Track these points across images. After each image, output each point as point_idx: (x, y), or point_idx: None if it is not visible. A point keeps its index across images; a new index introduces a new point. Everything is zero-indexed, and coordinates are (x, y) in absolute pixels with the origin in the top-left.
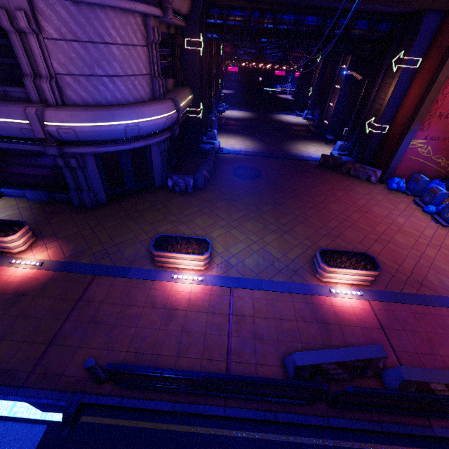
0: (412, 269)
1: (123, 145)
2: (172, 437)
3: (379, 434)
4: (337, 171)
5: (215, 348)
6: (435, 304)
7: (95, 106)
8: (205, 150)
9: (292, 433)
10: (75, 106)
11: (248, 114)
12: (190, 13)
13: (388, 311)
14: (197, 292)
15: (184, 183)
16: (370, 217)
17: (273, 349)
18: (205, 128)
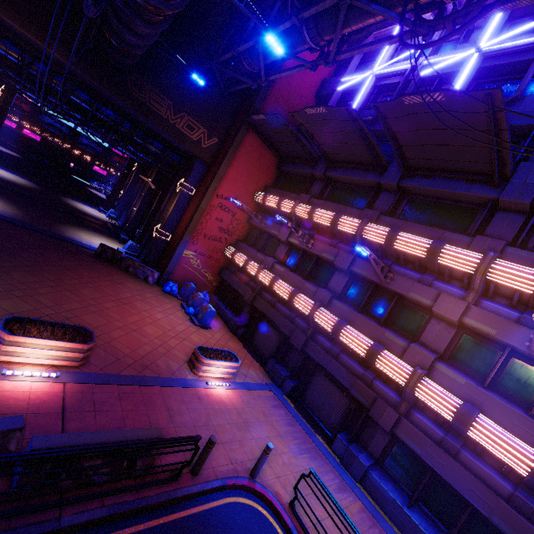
0: (145, 354)
1: None
2: None
3: None
4: (115, 265)
5: None
6: (150, 383)
7: None
8: None
9: None
10: None
11: (24, 181)
12: None
13: (86, 393)
14: None
15: None
16: (127, 308)
17: None
18: None
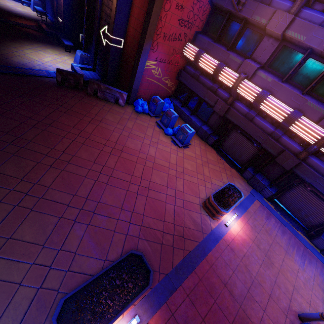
0: (173, 219)
1: None
2: None
3: None
4: (82, 92)
5: None
6: (198, 261)
7: None
8: None
9: None
10: None
11: None
12: None
13: (169, 322)
14: None
15: None
16: (127, 158)
17: None
18: None
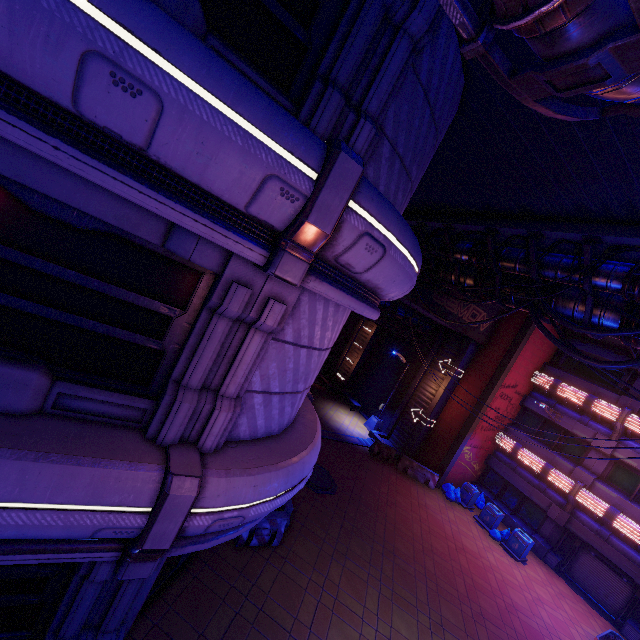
0: None
1: None
2: None
3: None
4: (393, 466)
5: None
6: None
7: (269, 442)
8: None
9: None
10: (242, 447)
11: None
12: None
13: None
14: None
15: (272, 529)
16: (473, 560)
17: None
18: None
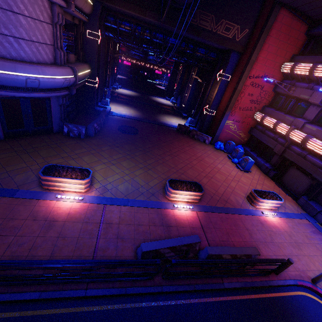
0: (222, 193)
1: (23, 93)
2: (36, 320)
3: (193, 293)
4: (187, 135)
5: (85, 247)
6: (232, 212)
7: None
8: (99, 111)
9: (136, 301)
10: None
11: (134, 93)
12: (91, 14)
13: (207, 217)
14: (76, 208)
15: (78, 131)
16: (203, 163)
17: (130, 245)
18: (101, 97)
